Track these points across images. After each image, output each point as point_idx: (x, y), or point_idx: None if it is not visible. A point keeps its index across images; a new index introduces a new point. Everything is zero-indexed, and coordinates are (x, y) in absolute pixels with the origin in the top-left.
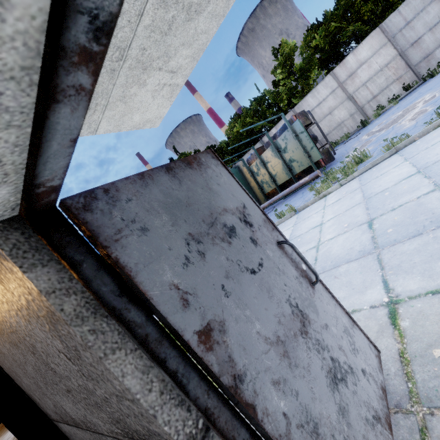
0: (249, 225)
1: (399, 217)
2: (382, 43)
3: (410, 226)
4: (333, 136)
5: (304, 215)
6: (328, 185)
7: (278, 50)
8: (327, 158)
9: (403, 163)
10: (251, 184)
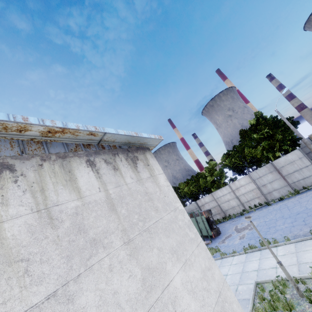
0: None
1: None
2: (250, 181)
3: None
4: (230, 211)
5: None
6: None
7: (208, 162)
8: (216, 234)
9: None
10: None
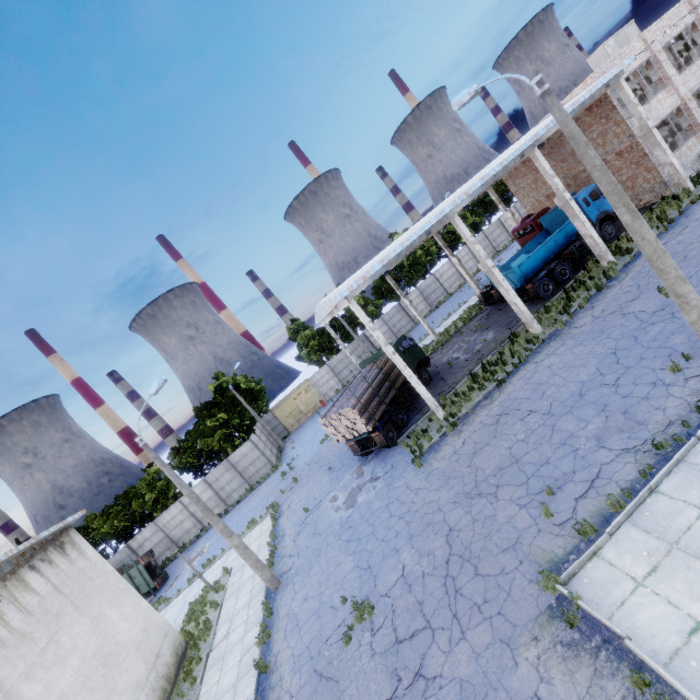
0: None
1: None
2: (206, 487)
3: None
4: (185, 538)
5: None
6: None
7: (146, 470)
8: (162, 581)
9: None
10: None
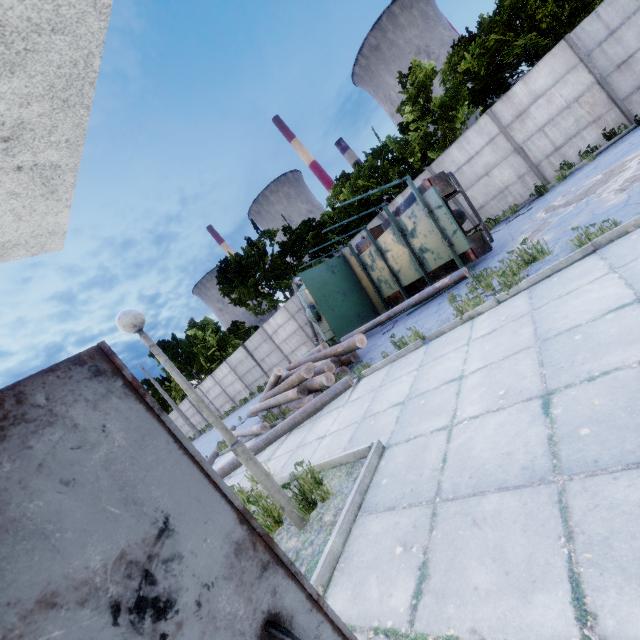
0: (157, 611)
1: (604, 402)
2: (570, 65)
3: (628, 433)
4: (491, 209)
5: (437, 350)
6: (477, 300)
7: (407, 77)
8: (480, 247)
9: (608, 277)
10: (363, 283)
